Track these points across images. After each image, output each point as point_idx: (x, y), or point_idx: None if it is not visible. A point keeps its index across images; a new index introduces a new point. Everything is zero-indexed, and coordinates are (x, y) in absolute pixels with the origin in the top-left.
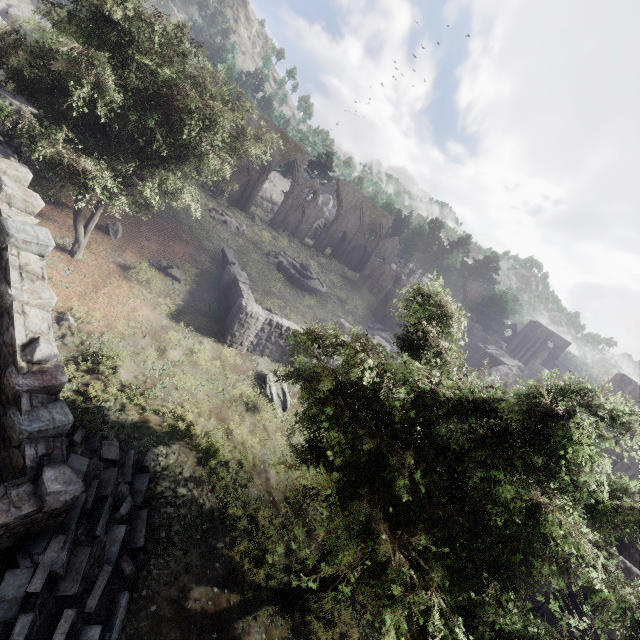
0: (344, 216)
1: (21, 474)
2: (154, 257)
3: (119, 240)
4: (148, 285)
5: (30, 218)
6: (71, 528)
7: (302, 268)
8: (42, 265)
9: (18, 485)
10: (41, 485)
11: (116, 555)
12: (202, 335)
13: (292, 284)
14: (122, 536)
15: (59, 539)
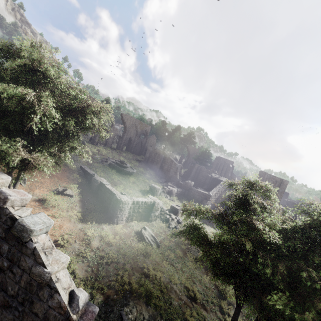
0: (128, 130)
1: None
2: (51, 187)
3: (26, 184)
4: (58, 207)
5: (29, 210)
6: None
7: (121, 163)
8: (48, 238)
9: None
10: None
11: None
12: (100, 224)
13: (120, 173)
14: None
15: None
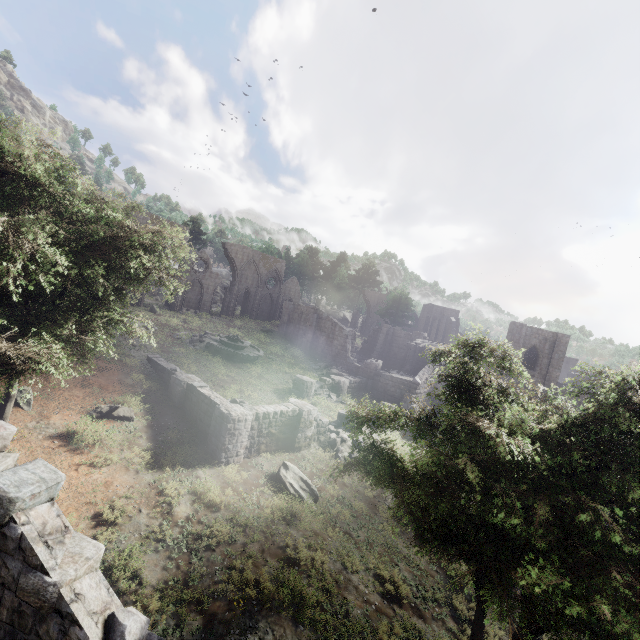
0: (241, 274)
1: None
2: (86, 406)
3: (33, 406)
4: (102, 444)
5: (11, 458)
6: None
7: (232, 341)
8: (56, 512)
9: None
10: None
11: None
12: (193, 468)
13: (231, 361)
14: None
15: None
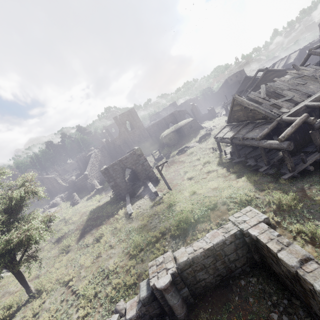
0: None
1: None
2: None
3: None
4: None
5: None
6: None
7: None
8: None
9: None
10: None
11: None
12: None
13: None
14: None
15: None
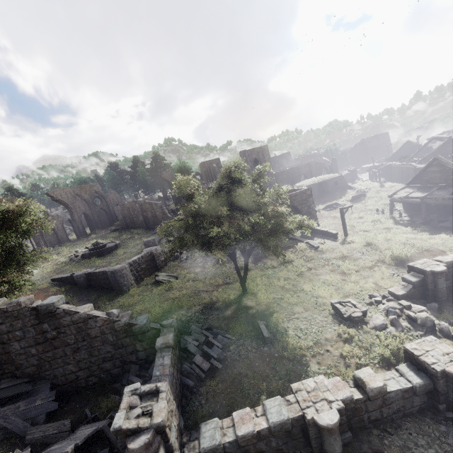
0: (73, 207)
1: (158, 333)
2: None
3: None
4: None
5: (40, 301)
6: (183, 336)
7: (95, 246)
8: (69, 305)
9: (163, 331)
10: (167, 325)
11: (200, 330)
12: (114, 300)
13: (103, 256)
14: (195, 327)
15: (185, 337)
